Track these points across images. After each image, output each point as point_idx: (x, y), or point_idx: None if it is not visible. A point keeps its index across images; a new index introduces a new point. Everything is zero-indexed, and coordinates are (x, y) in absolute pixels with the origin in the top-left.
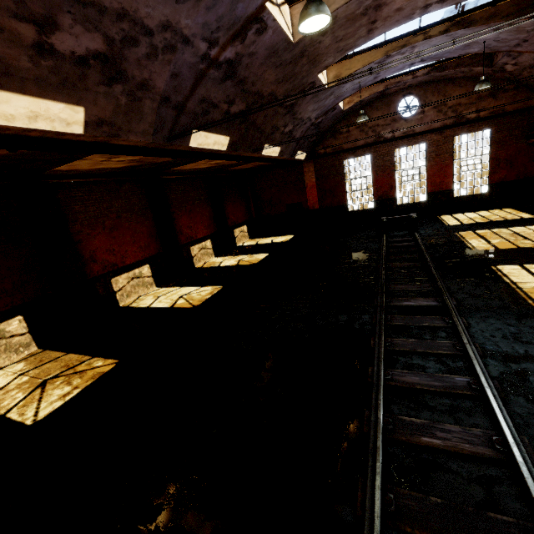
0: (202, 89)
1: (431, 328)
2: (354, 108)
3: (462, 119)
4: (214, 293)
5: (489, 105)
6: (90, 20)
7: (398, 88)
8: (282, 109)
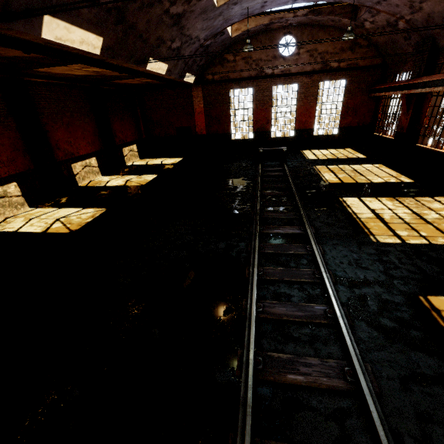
0: None
1: (296, 255)
2: (241, 37)
3: (327, 67)
4: (95, 216)
5: (348, 58)
6: None
7: (281, 24)
8: (168, 18)
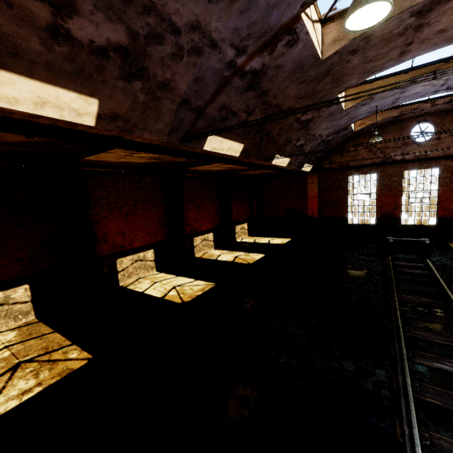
0: (223, 96)
1: None
2: (364, 129)
3: None
4: (205, 290)
5: None
6: (113, 9)
7: (413, 114)
8: (297, 124)
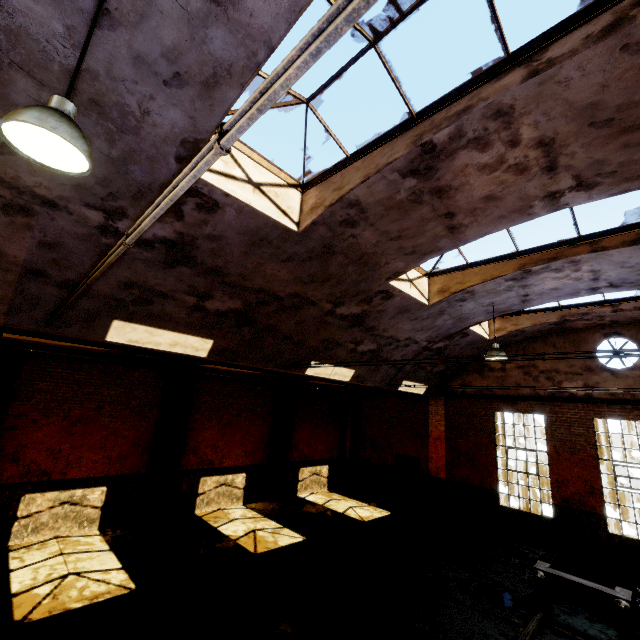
0: (124, 270)
1: None
2: (510, 338)
3: None
4: (97, 599)
5: None
6: None
7: (590, 322)
8: (337, 319)
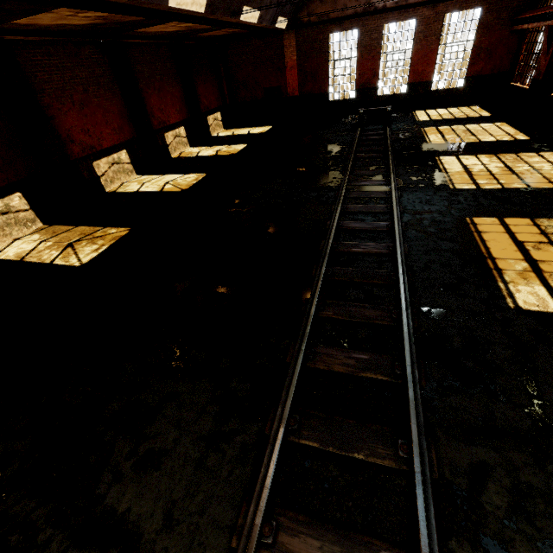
0: None
1: (376, 199)
2: None
3: None
4: (199, 179)
5: None
6: None
7: None
8: None
